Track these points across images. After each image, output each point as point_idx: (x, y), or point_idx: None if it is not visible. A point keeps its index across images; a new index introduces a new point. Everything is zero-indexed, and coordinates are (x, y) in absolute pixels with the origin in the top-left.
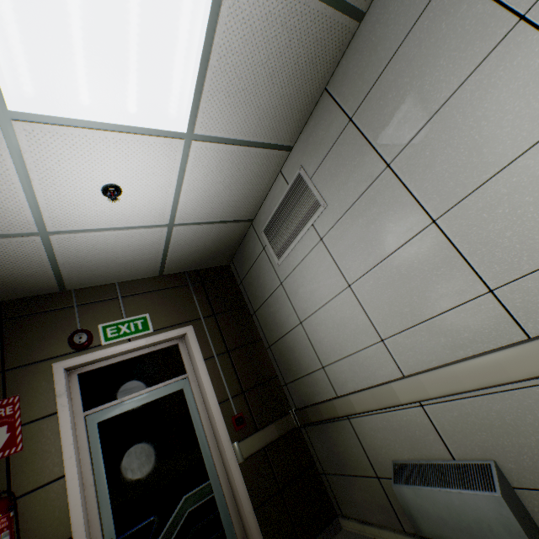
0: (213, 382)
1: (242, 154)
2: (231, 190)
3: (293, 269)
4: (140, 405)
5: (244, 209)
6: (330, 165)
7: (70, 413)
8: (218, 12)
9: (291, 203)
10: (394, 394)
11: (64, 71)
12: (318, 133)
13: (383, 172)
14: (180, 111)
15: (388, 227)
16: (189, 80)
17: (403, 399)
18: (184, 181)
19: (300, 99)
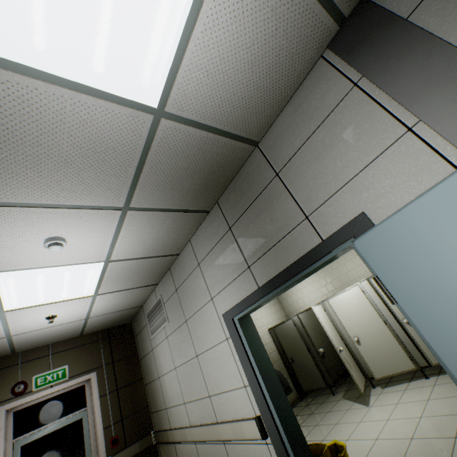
0: (103, 413)
1: (127, 291)
2: (124, 301)
3: (157, 344)
4: (51, 431)
5: (135, 303)
6: (170, 303)
7: (4, 441)
8: (106, 270)
9: (157, 310)
10: (186, 435)
11: (33, 297)
12: (167, 285)
13: (185, 322)
14: (90, 291)
15: (186, 348)
16: (94, 284)
17: (189, 438)
18: (94, 305)
19: (156, 274)
